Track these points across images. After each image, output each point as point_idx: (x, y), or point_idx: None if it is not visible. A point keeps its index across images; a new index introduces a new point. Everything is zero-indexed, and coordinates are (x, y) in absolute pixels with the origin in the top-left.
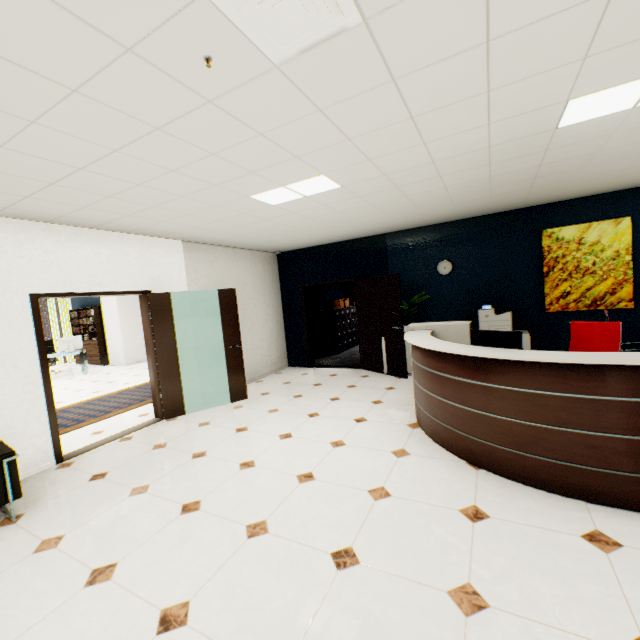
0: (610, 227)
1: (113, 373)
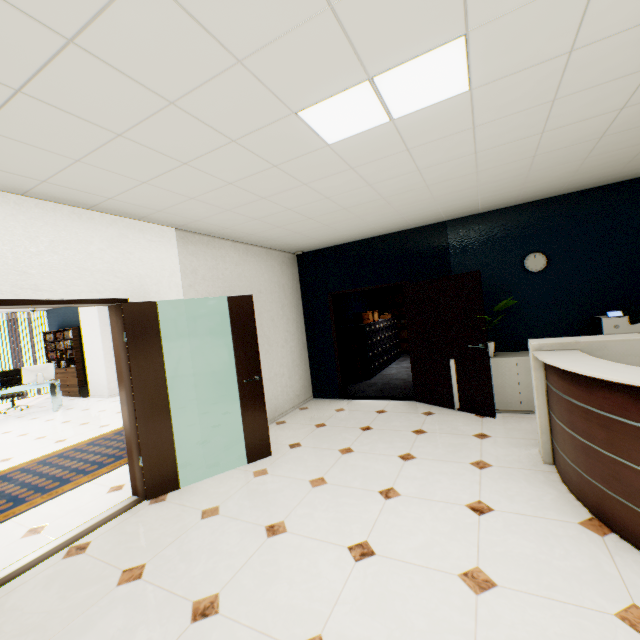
0: None
1: (91, 409)
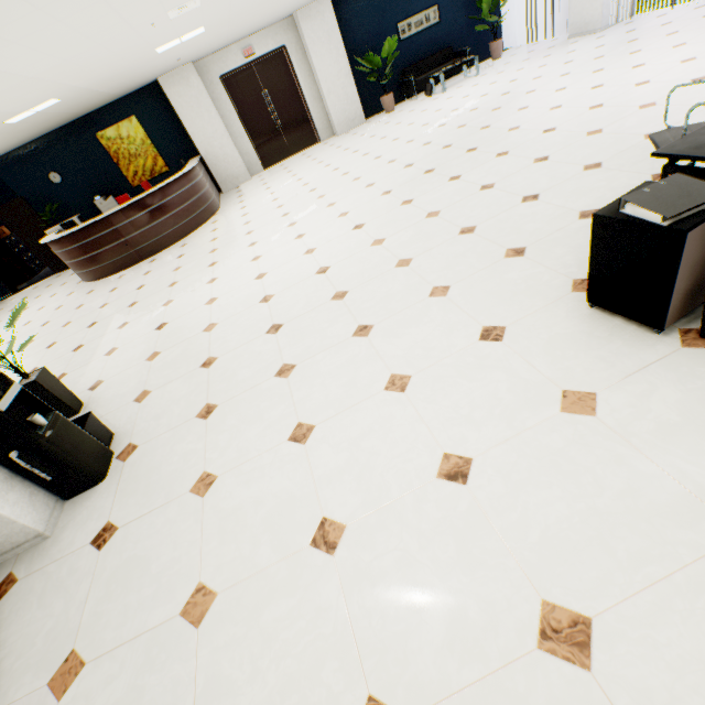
0: (130, 125)
1: None
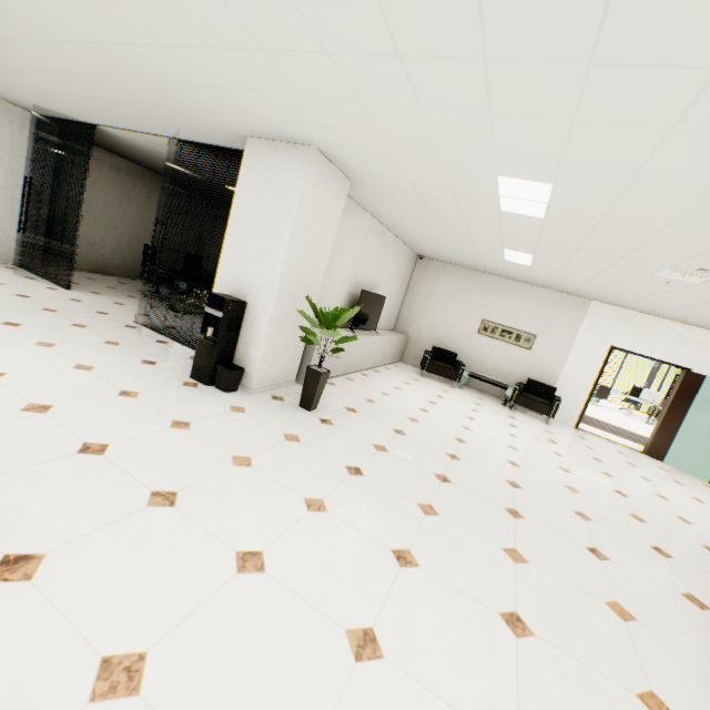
0: None
1: None
